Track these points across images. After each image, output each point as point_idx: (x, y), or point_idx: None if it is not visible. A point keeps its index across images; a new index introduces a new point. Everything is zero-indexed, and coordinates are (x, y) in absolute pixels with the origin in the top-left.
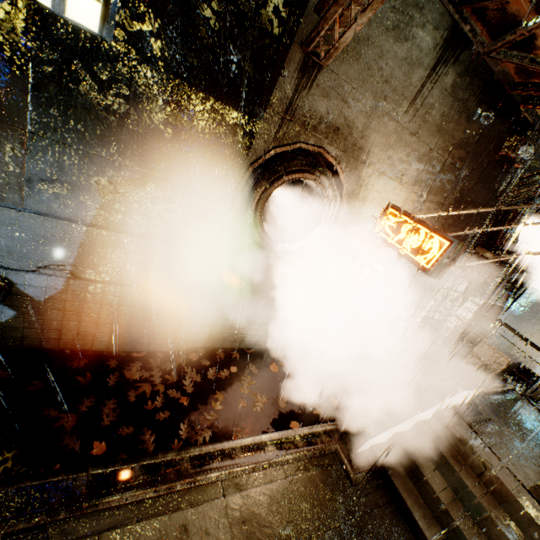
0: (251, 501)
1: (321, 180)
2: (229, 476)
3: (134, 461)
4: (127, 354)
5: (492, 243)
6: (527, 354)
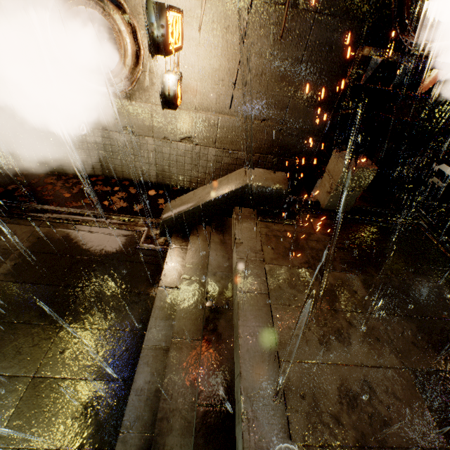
0: (53, 233)
1: (93, 4)
2: (50, 220)
3: (4, 202)
4: (54, 174)
5: (387, 36)
6: (448, 181)
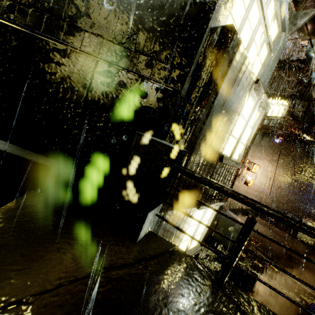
0: None
1: None
2: None
3: None
4: None
5: None
6: None
